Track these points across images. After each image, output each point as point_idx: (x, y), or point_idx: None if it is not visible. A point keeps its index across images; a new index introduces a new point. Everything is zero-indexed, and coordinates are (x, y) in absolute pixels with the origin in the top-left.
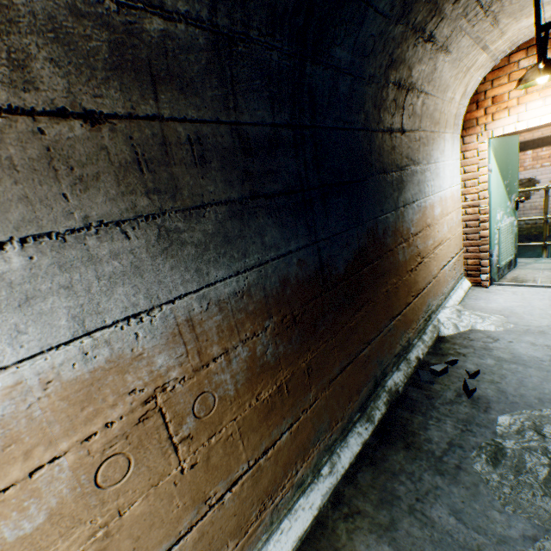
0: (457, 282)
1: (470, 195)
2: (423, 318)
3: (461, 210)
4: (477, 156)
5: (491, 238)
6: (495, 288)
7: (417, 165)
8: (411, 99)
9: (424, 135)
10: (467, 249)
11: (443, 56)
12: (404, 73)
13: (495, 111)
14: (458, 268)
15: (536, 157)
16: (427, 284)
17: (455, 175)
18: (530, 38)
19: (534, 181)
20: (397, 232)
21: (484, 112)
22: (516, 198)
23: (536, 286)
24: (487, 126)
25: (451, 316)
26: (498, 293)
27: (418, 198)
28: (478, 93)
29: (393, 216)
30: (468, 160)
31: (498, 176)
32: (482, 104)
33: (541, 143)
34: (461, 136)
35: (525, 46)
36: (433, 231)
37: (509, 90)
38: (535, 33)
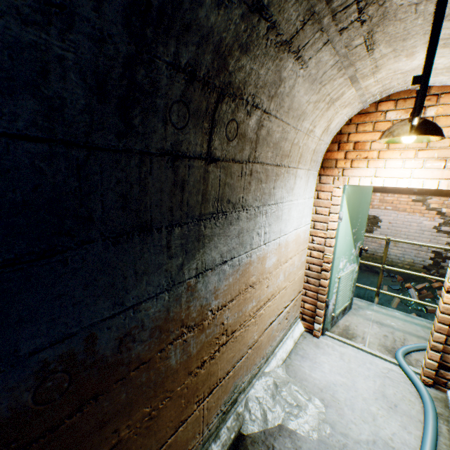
0: (289, 329)
1: (318, 238)
2: (220, 413)
3: (306, 250)
4: (331, 199)
5: (330, 288)
6: (325, 342)
7: (241, 209)
8: (232, 111)
9: (261, 168)
10: (307, 292)
11: (295, 63)
12: (206, 56)
13: (355, 158)
14: (293, 313)
15: (383, 199)
16: (237, 362)
17: (305, 214)
18: (402, 89)
19: (378, 219)
20: (171, 322)
21: (344, 155)
22: (361, 245)
23: (364, 350)
24: (345, 172)
25: (265, 394)
26: (326, 351)
27: (237, 253)
28: (342, 133)
29: (161, 300)
30: (322, 201)
31: (347, 223)
32: (344, 146)
33: (388, 189)
34: (319, 173)
35: (396, 96)
36: (260, 288)
37: (372, 140)
38: (426, 64)
